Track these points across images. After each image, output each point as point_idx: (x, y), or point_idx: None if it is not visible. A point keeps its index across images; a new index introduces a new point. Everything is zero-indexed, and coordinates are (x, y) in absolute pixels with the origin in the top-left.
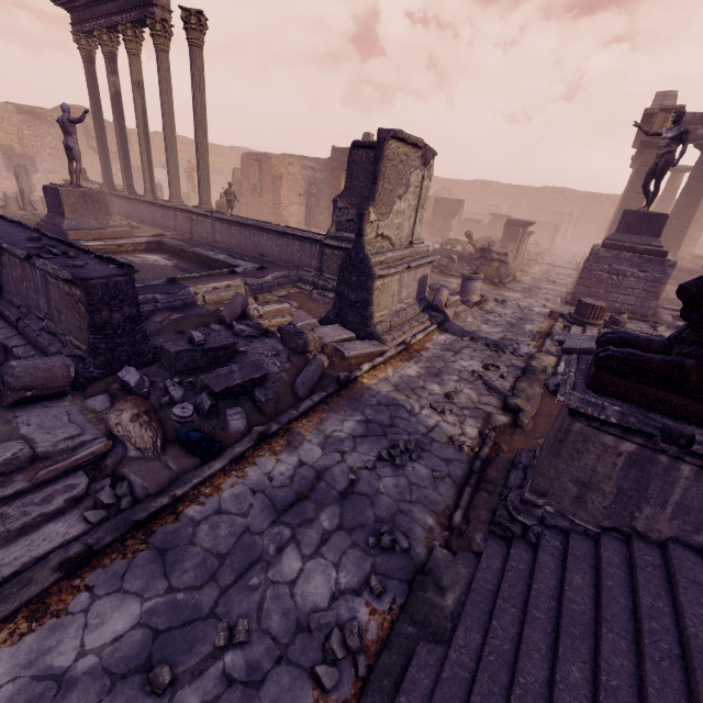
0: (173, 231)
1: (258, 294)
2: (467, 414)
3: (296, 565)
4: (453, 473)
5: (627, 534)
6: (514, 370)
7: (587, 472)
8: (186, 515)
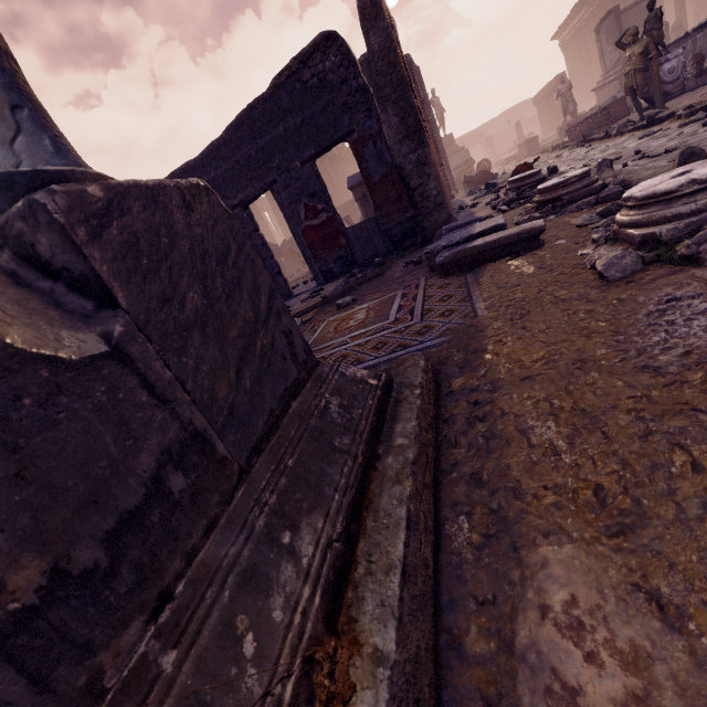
0: None
1: None
2: None
3: None
4: None
5: None
6: None
7: None
8: None
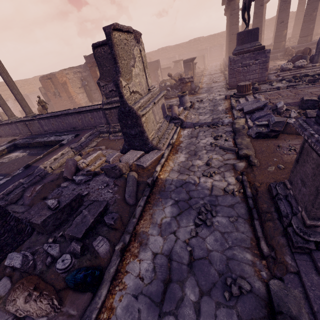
0: (20, 134)
1: (81, 151)
2: (223, 170)
3: None
4: (240, 214)
5: None
6: (229, 134)
7: None
8: None
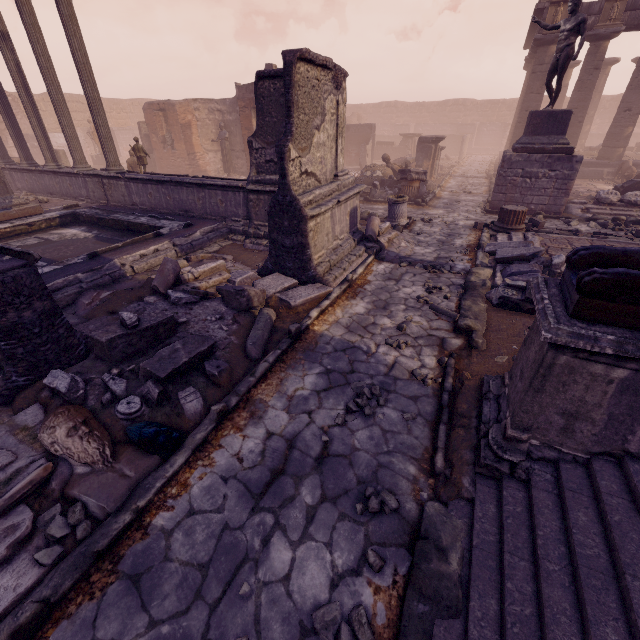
0: (86, 199)
1: (190, 254)
2: (422, 344)
3: (286, 555)
4: (423, 411)
5: (618, 456)
6: (455, 289)
7: (574, 403)
8: (155, 526)
